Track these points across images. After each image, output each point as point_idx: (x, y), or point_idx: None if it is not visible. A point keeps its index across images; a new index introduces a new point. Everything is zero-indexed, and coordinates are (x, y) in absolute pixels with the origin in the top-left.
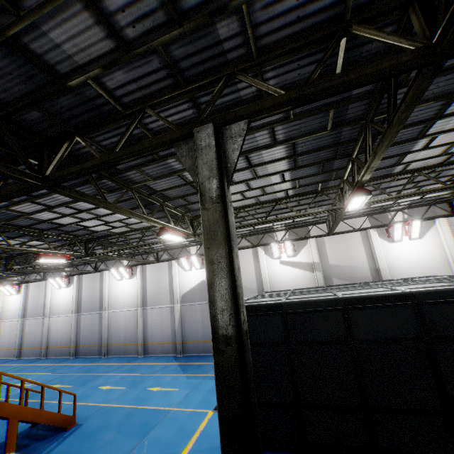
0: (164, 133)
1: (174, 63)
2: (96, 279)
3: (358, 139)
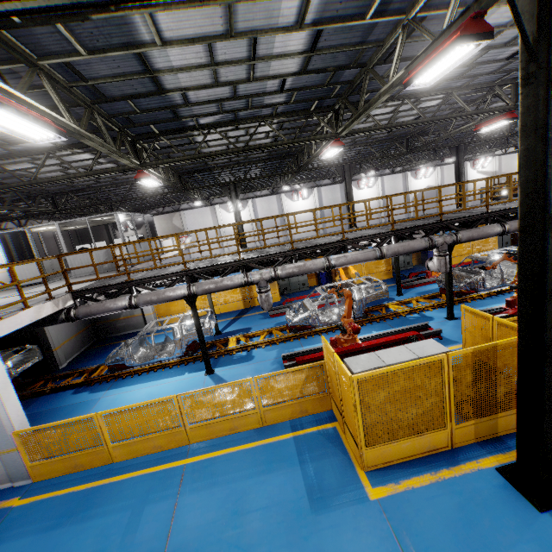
0: None
1: None
2: (336, 190)
3: None
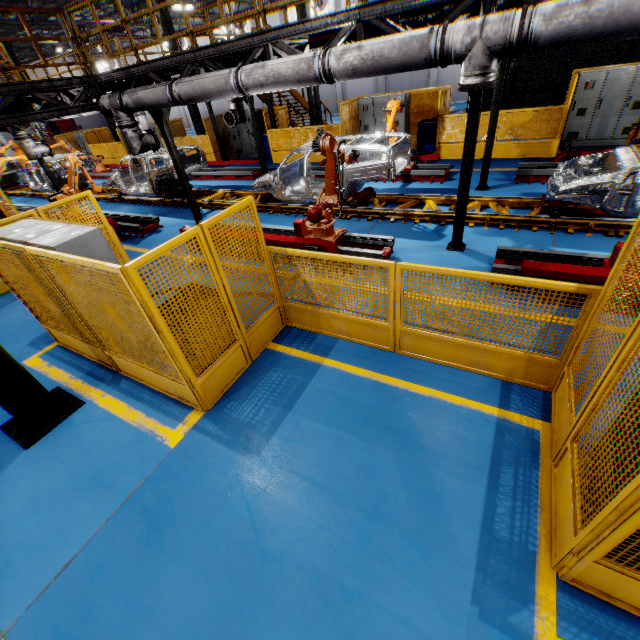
0: None
1: None
2: (274, 19)
3: None
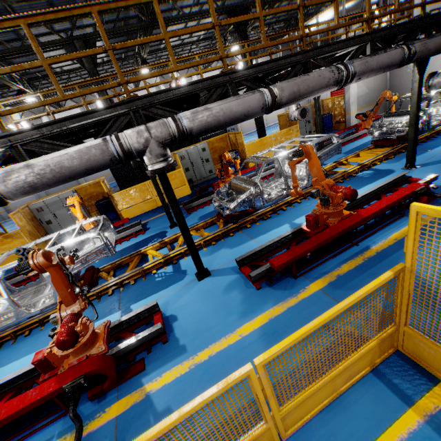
0: (35, 27)
1: (52, 3)
2: None
3: (137, 34)
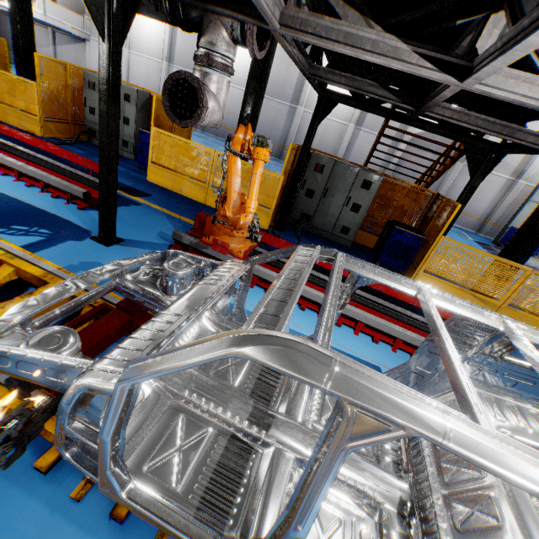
0: None
1: None
2: None
3: None
